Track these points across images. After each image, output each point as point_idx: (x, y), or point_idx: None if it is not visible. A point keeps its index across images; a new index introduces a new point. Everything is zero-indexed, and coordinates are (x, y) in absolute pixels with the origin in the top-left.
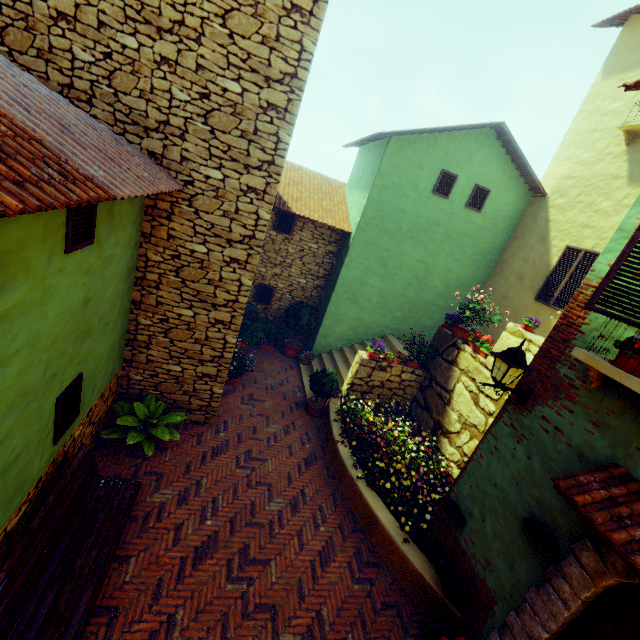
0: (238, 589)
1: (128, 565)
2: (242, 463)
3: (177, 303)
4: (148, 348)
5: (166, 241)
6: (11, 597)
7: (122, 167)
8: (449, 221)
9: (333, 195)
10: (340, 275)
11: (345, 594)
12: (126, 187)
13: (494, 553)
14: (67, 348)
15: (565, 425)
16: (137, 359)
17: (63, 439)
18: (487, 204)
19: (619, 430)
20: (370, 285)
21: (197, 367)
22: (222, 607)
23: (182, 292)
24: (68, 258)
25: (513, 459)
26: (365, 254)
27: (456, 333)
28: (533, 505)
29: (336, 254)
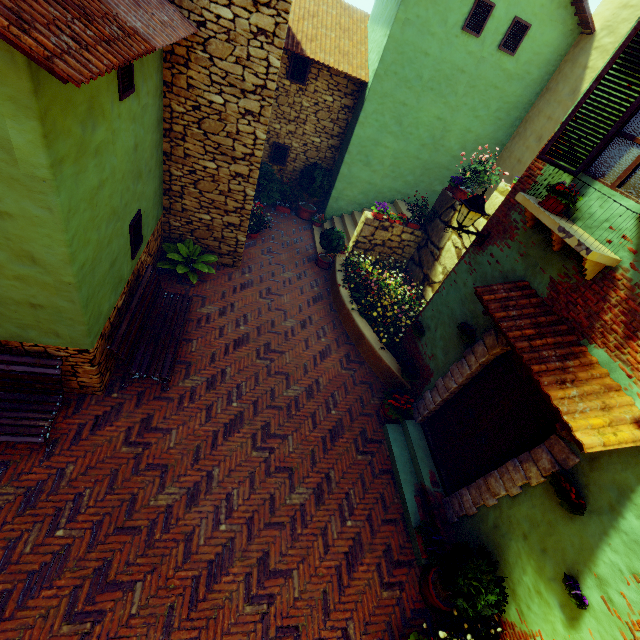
0: (264, 363)
1: (192, 344)
2: (264, 296)
3: (202, 156)
4: (182, 198)
5: (186, 91)
6: (131, 340)
7: (148, 13)
8: (476, 68)
9: (353, 32)
10: (354, 133)
11: (335, 374)
12: (158, 37)
13: (438, 349)
14: (130, 185)
15: (503, 258)
16: (174, 208)
17: (136, 259)
18: (524, 45)
19: (534, 257)
20: (384, 146)
21: (223, 217)
22: (254, 370)
23: (205, 145)
24: (121, 105)
25: (464, 287)
26: (381, 109)
27: (456, 195)
28: (468, 315)
29: (352, 109)
